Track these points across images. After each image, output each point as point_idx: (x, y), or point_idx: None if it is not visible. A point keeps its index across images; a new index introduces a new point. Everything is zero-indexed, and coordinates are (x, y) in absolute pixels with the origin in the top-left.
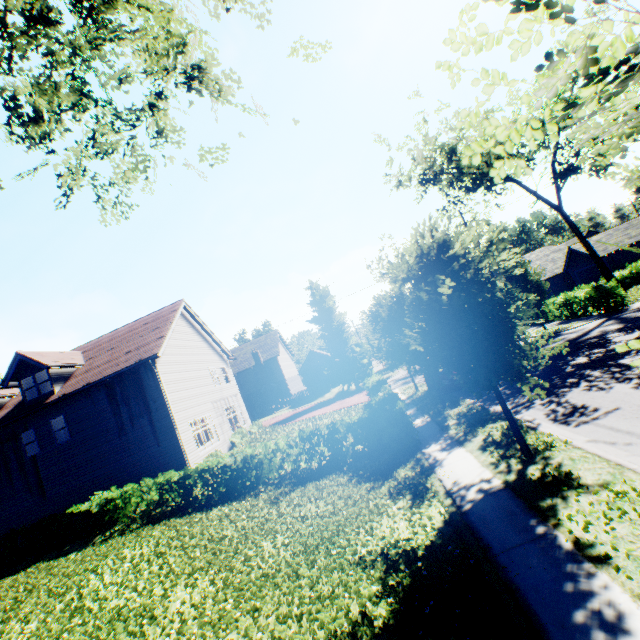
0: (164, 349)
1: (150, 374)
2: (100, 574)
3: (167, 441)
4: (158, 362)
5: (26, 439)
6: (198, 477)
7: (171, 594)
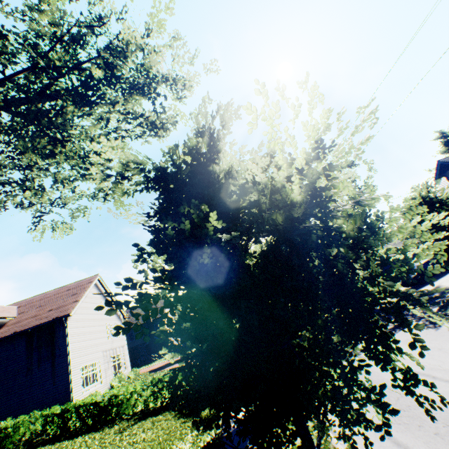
0: (76, 309)
1: (61, 328)
2: None
3: (61, 381)
4: (69, 319)
5: None
6: (74, 411)
7: None
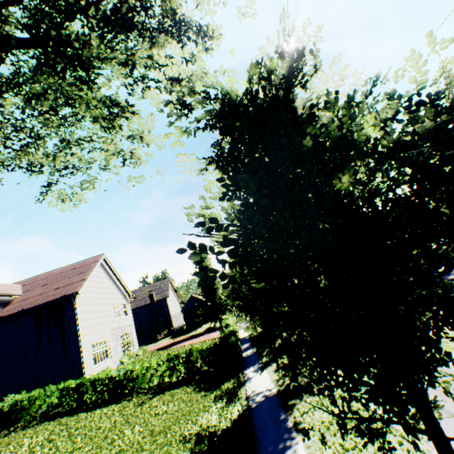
0: (84, 288)
1: (70, 305)
2: None
3: (72, 357)
4: (77, 297)
5: None
6: (90, 385)
7: None
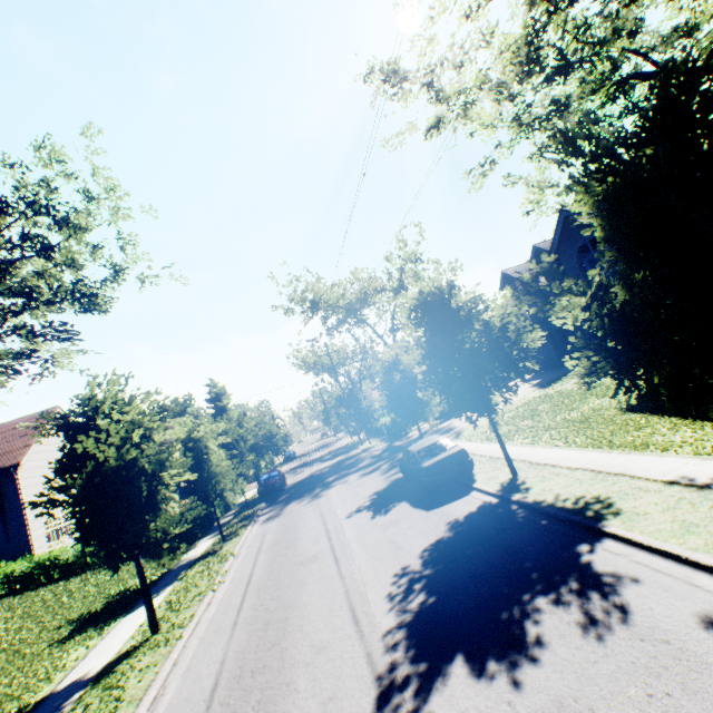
0: (29, 456)
1: (11, 479)
2: None
3: (18, 538)
4: (21, 469)
5: None
6: (37, 566)
7: None
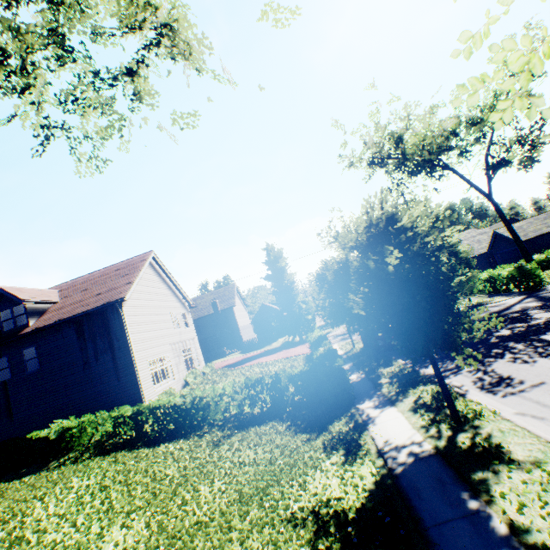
0: (131, 294)
1: (116, 315)
2: (46, 503)
3: (126, 377)
4: (124, 305)
5: (0, 365)
6: (150, 414)
7: (107, 534)
